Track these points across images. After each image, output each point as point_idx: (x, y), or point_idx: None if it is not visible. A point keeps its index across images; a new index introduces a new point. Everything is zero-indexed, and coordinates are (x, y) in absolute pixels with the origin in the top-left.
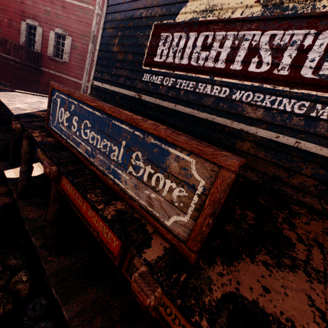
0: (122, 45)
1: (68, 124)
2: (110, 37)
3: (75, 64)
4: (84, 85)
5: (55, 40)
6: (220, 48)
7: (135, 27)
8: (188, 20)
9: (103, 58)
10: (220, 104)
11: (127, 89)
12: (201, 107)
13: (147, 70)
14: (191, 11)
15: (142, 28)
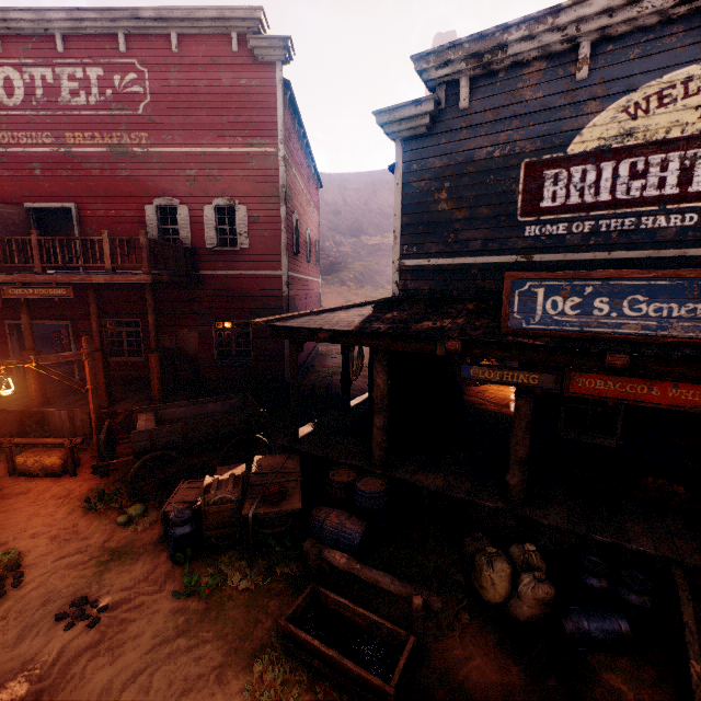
0: (458, 199)
1: (578, 312)
2: (425, 193)
3: (261, 247)
4: (286, 277)
5: (215, 218)
6: (661, 173)
7: (482, 171)
8: (593, 150)
9: (416, 224)
10: (688, 234)
11: (494, 255)
12: (657, 245)
13: (532, 221)
14: (593, 138)
15: (498, 171)
